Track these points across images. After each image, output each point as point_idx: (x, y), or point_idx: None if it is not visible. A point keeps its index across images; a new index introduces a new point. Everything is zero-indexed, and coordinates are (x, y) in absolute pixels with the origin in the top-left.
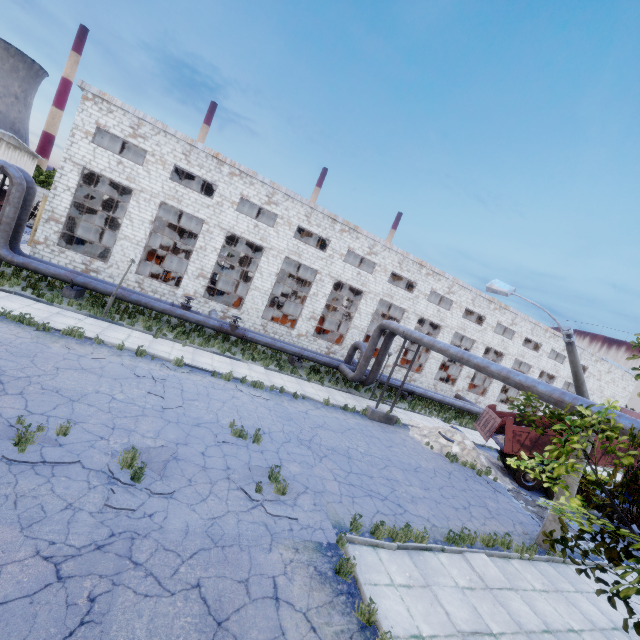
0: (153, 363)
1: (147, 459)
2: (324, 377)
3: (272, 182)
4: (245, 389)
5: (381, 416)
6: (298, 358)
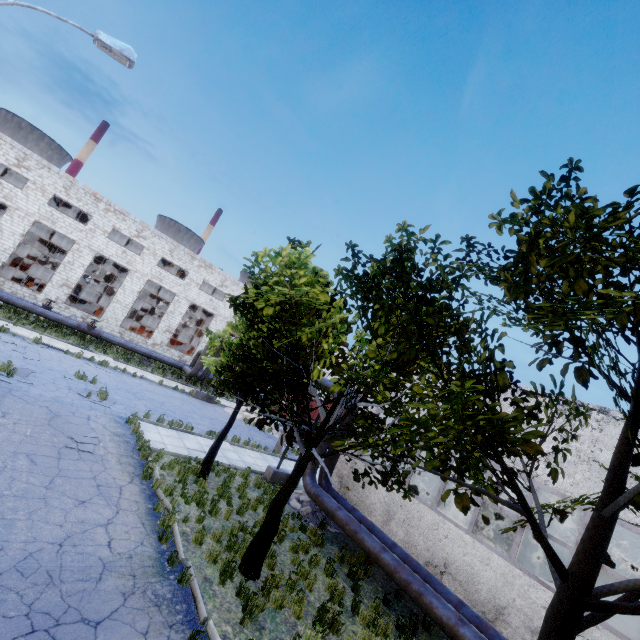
0: (15, 338)
1: (16, 372)
2: (167, 372)
3: (142, 222)
4: (92, 365)
5: (204, 396)
6: (148, 358)
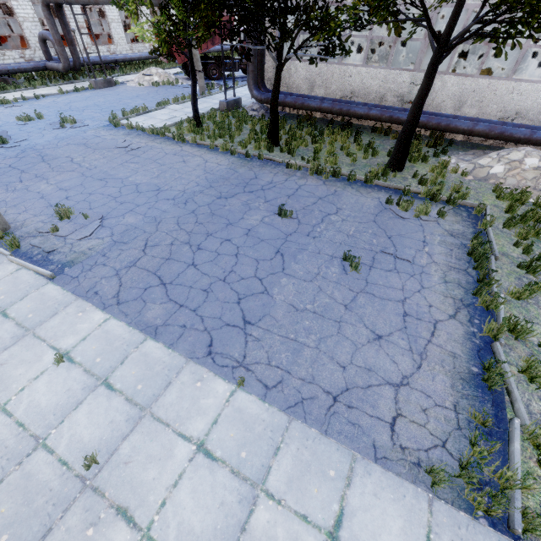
0: None
1: None
2: (44, 80)
3: None
4: None
5: (103, 83)
6: (8, 76)
